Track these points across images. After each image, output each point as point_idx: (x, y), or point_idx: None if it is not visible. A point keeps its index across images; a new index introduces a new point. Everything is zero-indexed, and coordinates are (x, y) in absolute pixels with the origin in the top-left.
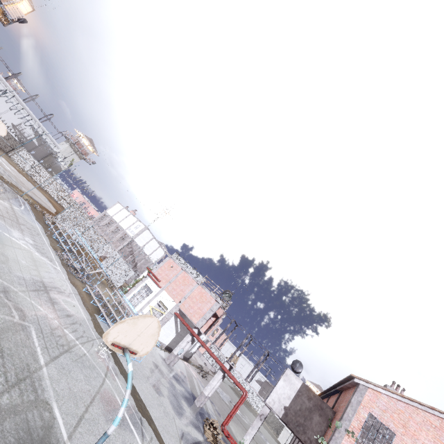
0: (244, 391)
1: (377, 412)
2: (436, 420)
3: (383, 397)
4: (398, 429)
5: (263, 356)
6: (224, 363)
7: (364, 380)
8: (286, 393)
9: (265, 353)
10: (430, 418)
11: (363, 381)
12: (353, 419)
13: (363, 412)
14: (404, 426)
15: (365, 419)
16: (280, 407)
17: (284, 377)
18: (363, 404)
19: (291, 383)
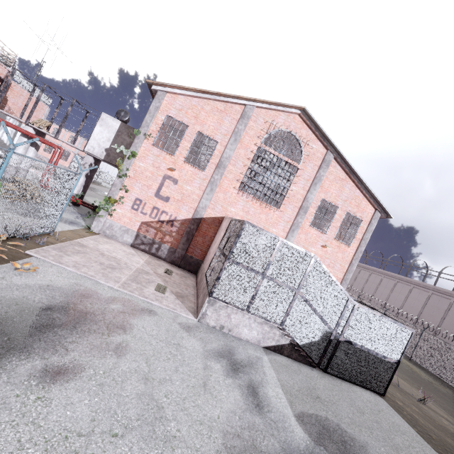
0: (55, 147)
1: (174, 113)
2: (222, 106)
3: (181, 98)
4: (191, 122)
5: (71, 107)
6: (24, 128)
7: (160, 83)
8: (105, 136)
9: (72, 103)
10: (218, 105)
11: (160, 87)
12: (152, 125)
13: (162, 116)
14: (196, 118)
15: (163, 122)
16: (101, 151)
17: (101, 123)
18: (161, 109)
19: (109, 126)
